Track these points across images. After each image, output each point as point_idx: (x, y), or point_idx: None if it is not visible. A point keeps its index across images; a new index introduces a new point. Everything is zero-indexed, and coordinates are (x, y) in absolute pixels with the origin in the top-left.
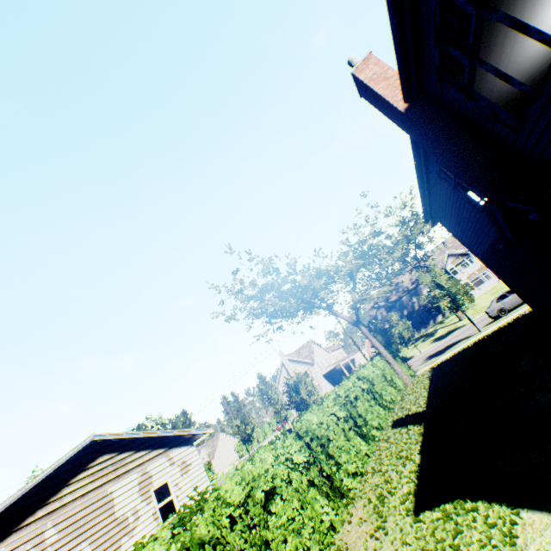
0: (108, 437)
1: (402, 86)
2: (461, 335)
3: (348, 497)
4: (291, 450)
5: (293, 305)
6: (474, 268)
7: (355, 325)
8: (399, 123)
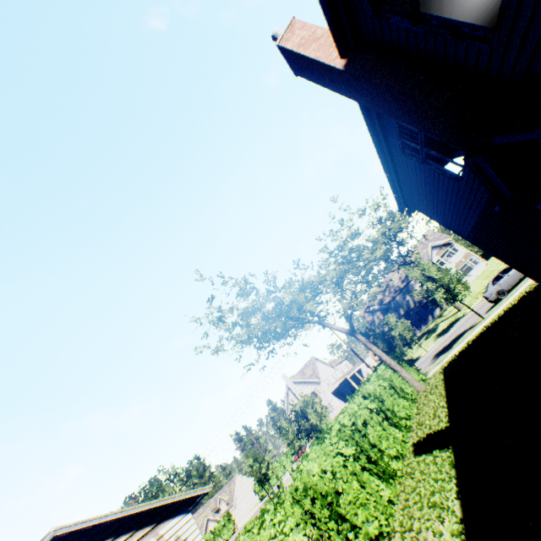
0: (75, 528)
1: (333, 34)
2: (464, 325)
3: None
4: (285, 528)
5: (279, 324)
6: (460, 255)
7: (351, 334)
8: (343, 89)
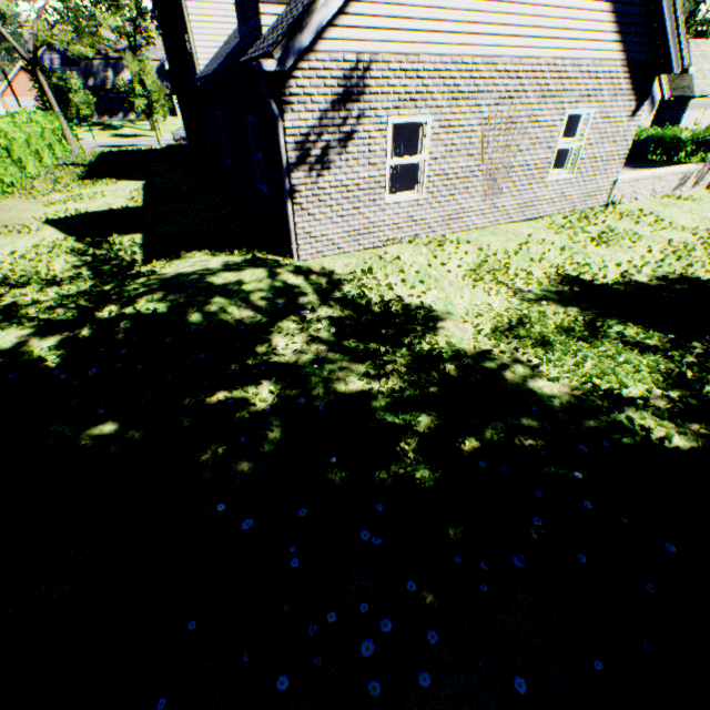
0: None
1: None
2: (146, 144)
3: (29, 178)
4: None
5: None
6: None
7: (32, 66)
8: None
